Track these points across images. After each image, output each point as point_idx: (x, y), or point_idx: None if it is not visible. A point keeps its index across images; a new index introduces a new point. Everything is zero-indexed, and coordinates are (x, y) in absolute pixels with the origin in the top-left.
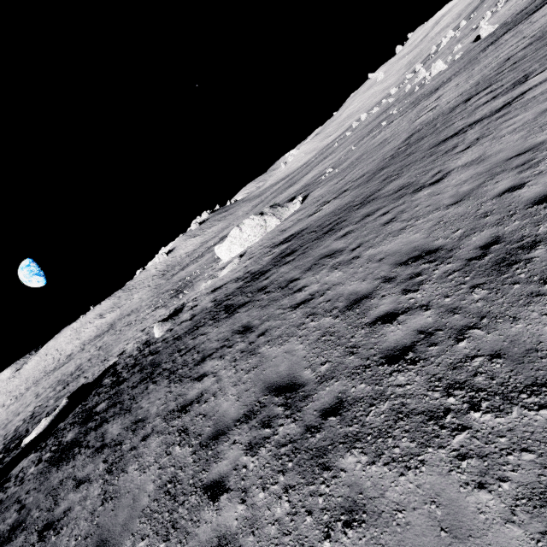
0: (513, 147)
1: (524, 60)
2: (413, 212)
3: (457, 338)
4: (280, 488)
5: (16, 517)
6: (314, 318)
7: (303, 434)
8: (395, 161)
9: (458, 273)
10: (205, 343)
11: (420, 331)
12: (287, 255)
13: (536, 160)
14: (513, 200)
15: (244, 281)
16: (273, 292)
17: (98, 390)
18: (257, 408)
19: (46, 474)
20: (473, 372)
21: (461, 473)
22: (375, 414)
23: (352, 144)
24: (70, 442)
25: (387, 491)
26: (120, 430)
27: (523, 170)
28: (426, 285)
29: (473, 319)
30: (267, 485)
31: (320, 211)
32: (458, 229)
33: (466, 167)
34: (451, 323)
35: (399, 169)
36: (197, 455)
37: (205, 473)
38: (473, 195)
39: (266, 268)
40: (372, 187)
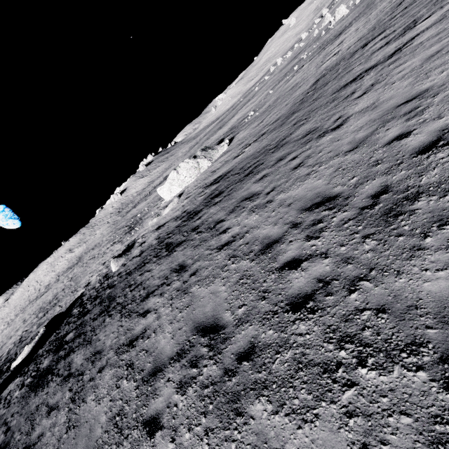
0: (402, 94)
1: (413, 5)
2: (317, 157)
3: (350, 289)
4: (202, 430)
5: (3, 439)
6: (234, 260)
7: (222, 377)
8: (304, 106)
9: (352, 221)
10: (149, 279)
11: (320, 279)
12: (216, 197)
13: (421, 107)
14: (400, 148)
15: (181, 220)
16: (203, 233)
17: (68, 319)
18: (187, 347)
19: (27, 399)
20: (362, 326)
21: (348, 432)
22: (280, 362)
23: (270, 87)
24: (45, 369)
25: (287, 444)
26: (83, 360)
27: (410, 118)
28: (326, 233)
29: (364, 270)
30: (192, 425)
31: (242, 153)
32: (354, 176)
33: (362, 114)
34: (345, 273)
35: (307, 114)
36: (140, 390)
37: (145, 408)
38: (367, 142)
39: (199, 208)
40: (284, 131)
